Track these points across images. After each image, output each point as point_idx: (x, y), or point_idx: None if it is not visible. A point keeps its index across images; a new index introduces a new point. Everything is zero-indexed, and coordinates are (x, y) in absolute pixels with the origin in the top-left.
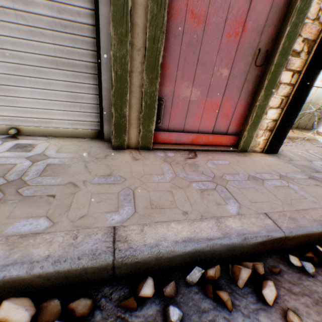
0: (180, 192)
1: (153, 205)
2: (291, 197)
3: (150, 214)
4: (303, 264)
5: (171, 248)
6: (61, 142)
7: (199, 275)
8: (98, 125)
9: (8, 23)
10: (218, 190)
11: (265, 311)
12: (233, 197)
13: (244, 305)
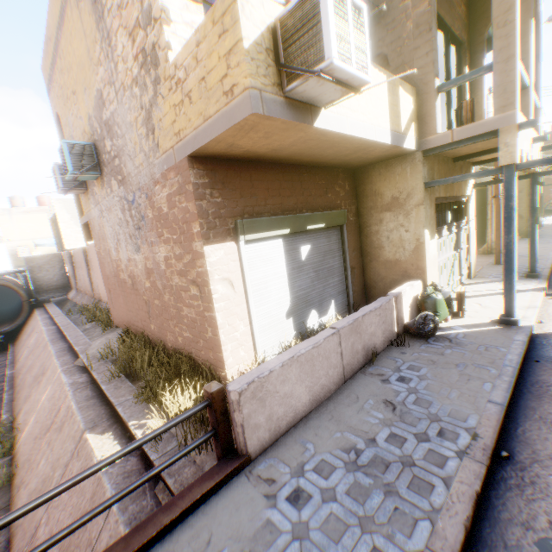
0: None
1: None
2: None
3: None
4: None
5: None
6: None
7: None
8: None
9: None
10: None
11: None
12: None
13: None
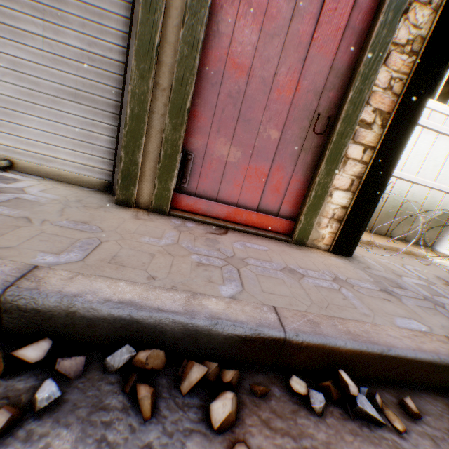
0: (166, 259)
1: (114, 260)
2: (332, 301)
3: (100, 266)
4: (310, 394)
5: (95, 304)
6: (57, 185)
7: (127, 359)
8: (111, 175)
9: (33, 49)
10: (224, 270)
11: (203, 437)
12: (240, 281)
13: (175, 419)
